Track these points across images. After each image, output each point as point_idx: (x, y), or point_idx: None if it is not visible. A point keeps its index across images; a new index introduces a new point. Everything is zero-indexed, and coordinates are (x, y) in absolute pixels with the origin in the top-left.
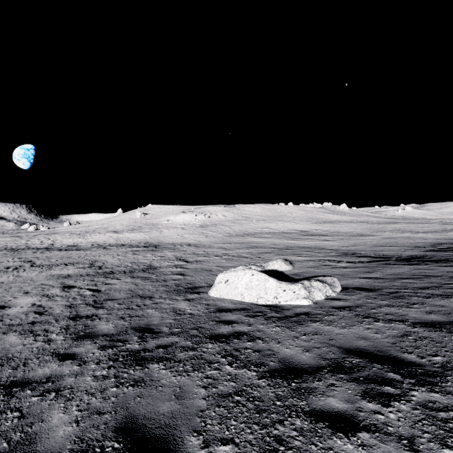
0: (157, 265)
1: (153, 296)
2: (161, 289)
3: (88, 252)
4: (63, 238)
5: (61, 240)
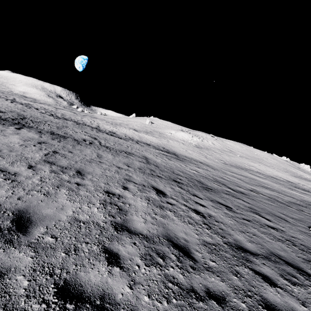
0: (210, 185)
1: (310, 273)
2: (288, 250)
3: (129, 143)
4: (103, 123)
5: (103, 125)
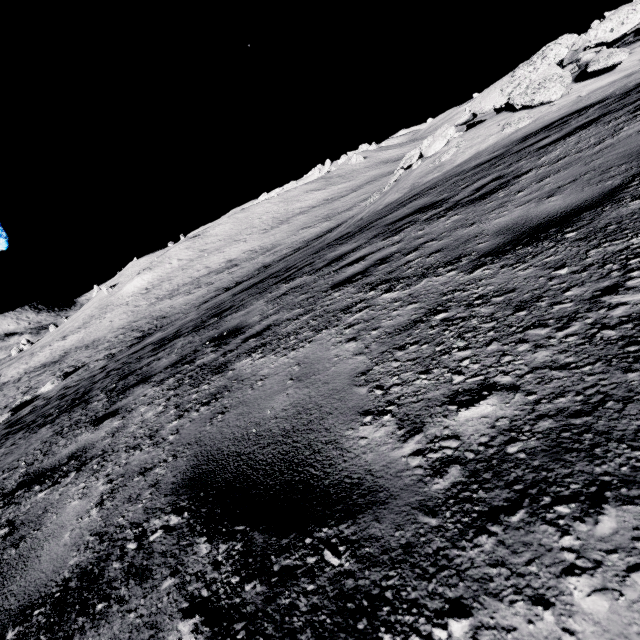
0: None
1: None
2: None
3: None
4: (13, 369)
5: (8, 374)
